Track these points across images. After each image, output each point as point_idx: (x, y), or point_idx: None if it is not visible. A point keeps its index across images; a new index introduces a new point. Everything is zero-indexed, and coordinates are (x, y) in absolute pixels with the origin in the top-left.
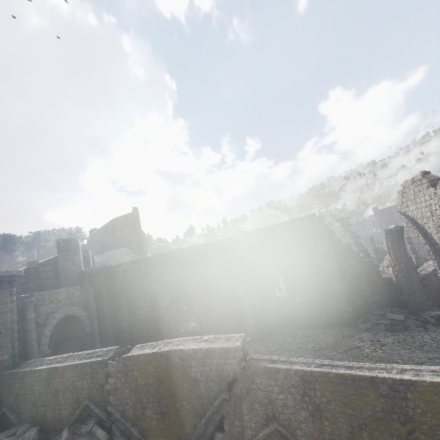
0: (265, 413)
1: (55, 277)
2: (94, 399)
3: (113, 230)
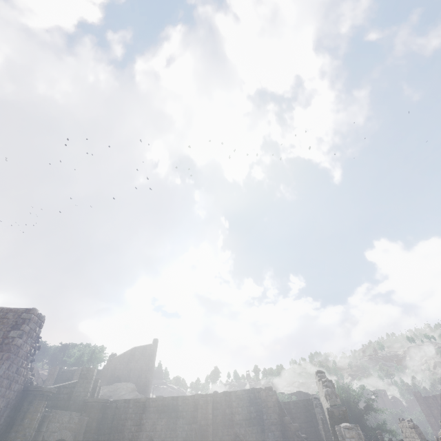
0: None
1: (67, 400)
2: None
3: (129, 360)
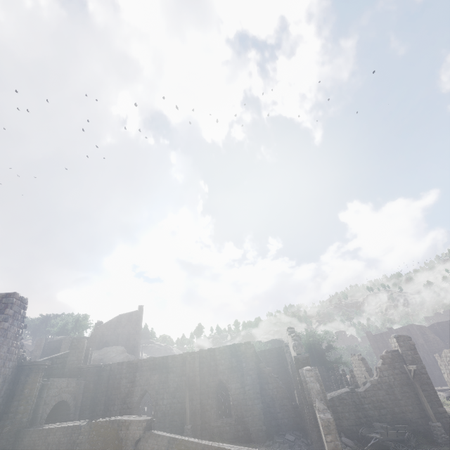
0: None
1: (62, 368)
2: None
3: (116, 326)
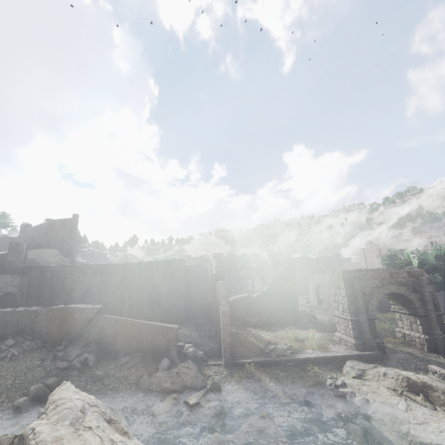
0: (99, 331)
1: (1, 266)
2: (27, 326)
3: (48, 230)
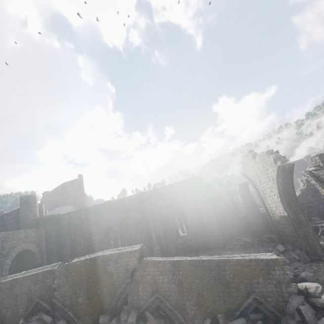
0: (152, 289)
1: (16, 223)
2: (43, 297)
3: (62, 192)
